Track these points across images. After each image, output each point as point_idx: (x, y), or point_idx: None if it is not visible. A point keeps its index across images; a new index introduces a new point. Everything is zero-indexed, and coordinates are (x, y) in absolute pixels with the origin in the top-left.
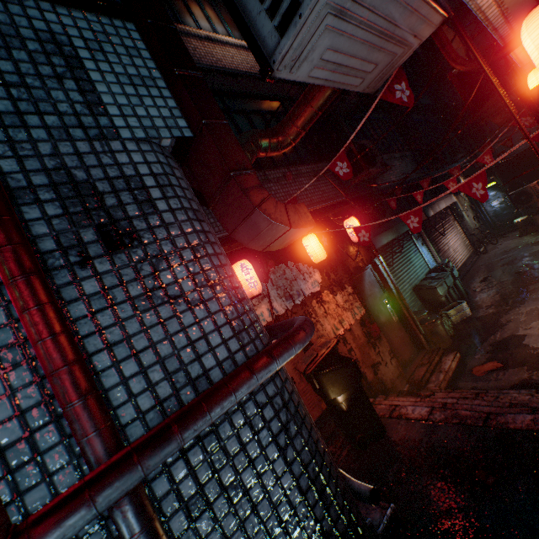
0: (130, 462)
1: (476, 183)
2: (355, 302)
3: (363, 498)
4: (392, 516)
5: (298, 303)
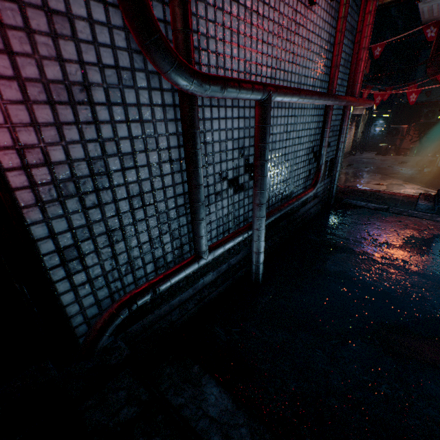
0: (363, 100)
1: (414, 94)
2: None
3: None
4: None
5: None
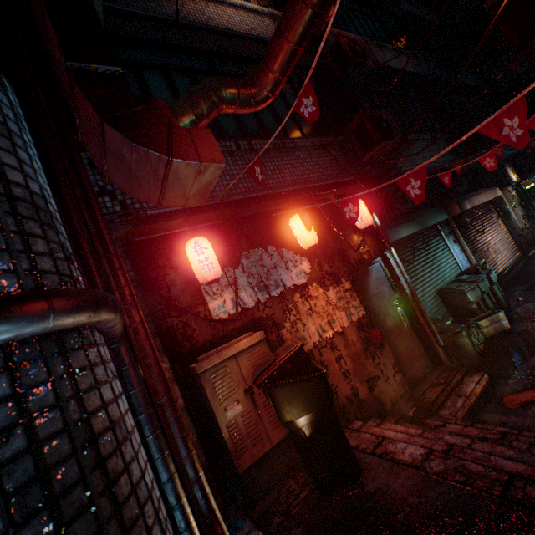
0: None
1: (509, 118)
2: (353, 301)
3: None
4: None
5: (275, 296)
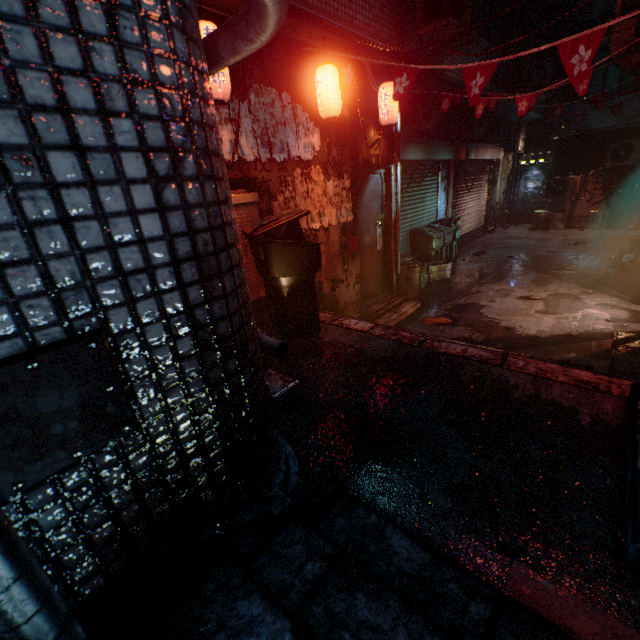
0: None
1: (584, 46)
2: (347, 203)
3: (268, 350)
4: (293, 390)
5: (276, 161)
